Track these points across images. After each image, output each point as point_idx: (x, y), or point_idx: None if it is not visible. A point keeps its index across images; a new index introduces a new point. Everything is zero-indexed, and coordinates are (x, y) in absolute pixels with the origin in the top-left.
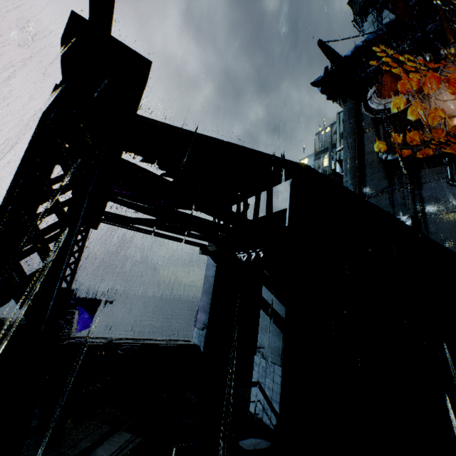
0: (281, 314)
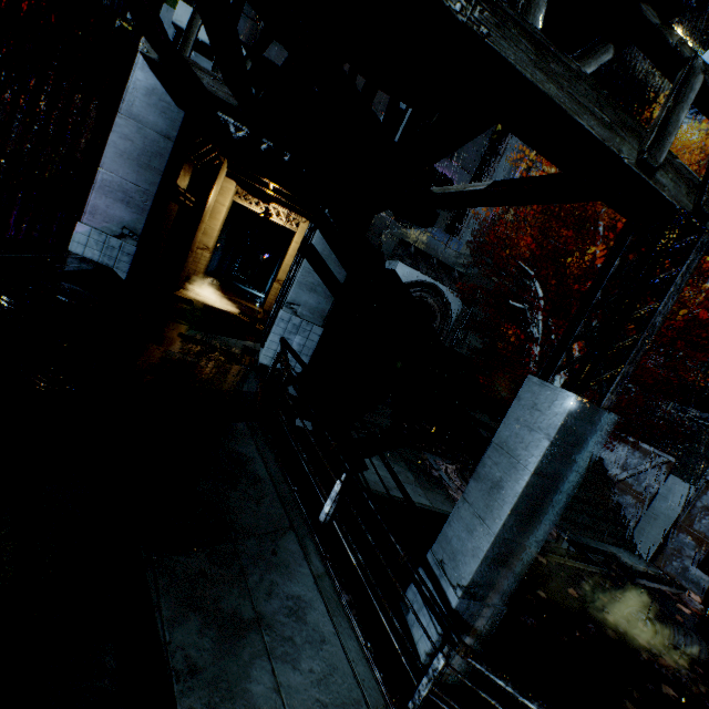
0: (340, 279)
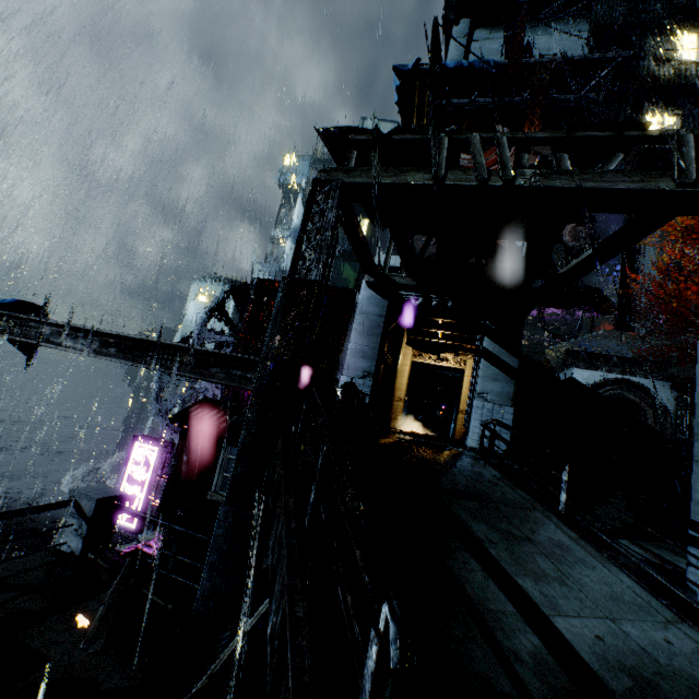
0: (513, 365)
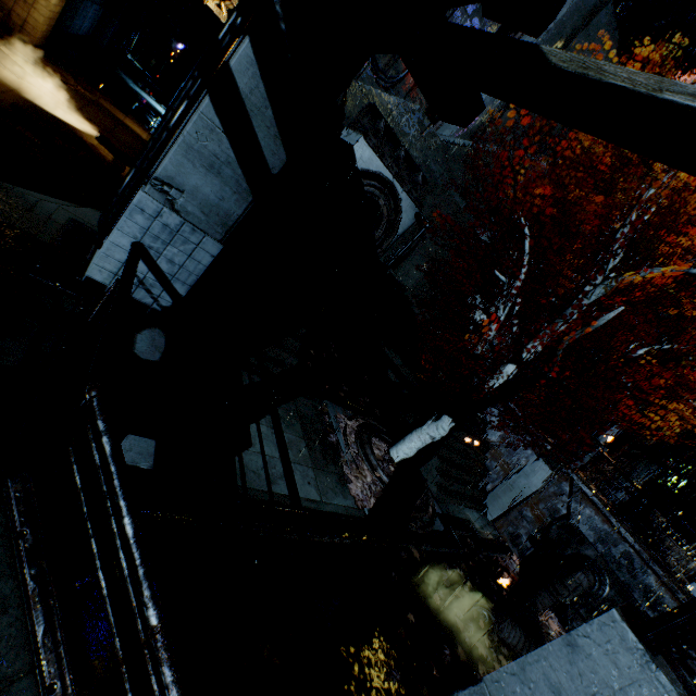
0: (271, 164)
